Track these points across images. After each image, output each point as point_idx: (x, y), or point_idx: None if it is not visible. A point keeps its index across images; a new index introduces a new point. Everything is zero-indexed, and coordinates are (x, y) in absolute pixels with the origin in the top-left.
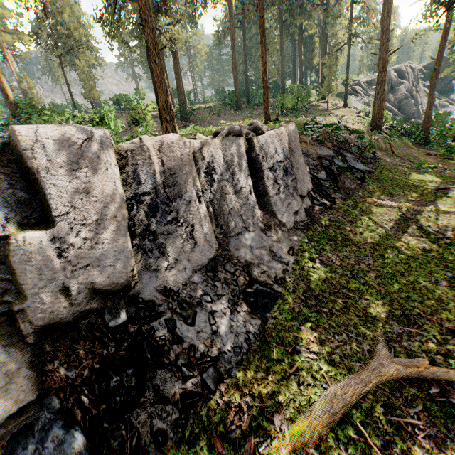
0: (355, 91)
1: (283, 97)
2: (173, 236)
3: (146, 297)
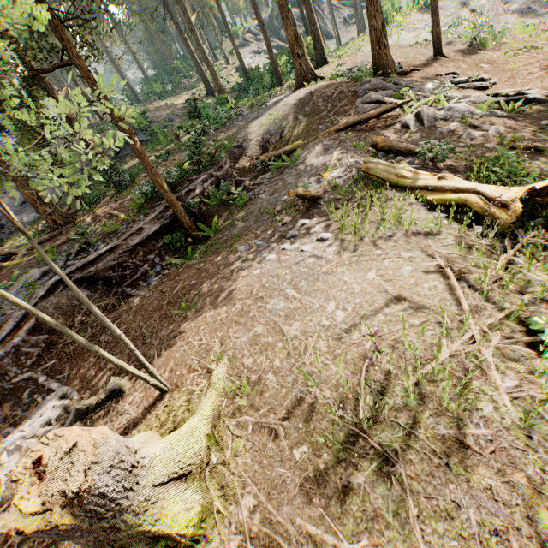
0: (246, 41)
1: (150, 86)
2: (7, 198)
3: (0, 216)
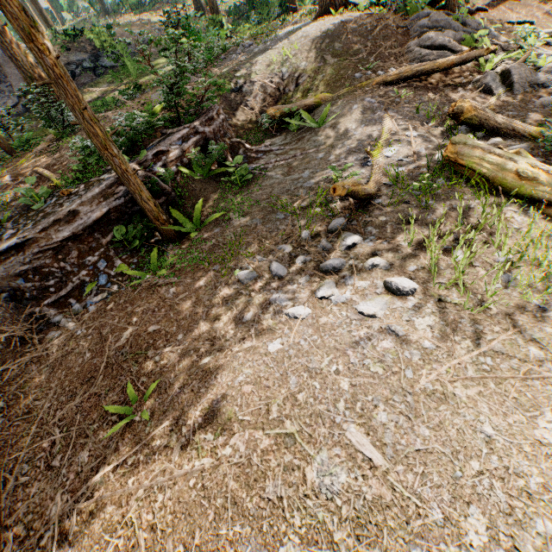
0: None
1: None
2: None
3: None
